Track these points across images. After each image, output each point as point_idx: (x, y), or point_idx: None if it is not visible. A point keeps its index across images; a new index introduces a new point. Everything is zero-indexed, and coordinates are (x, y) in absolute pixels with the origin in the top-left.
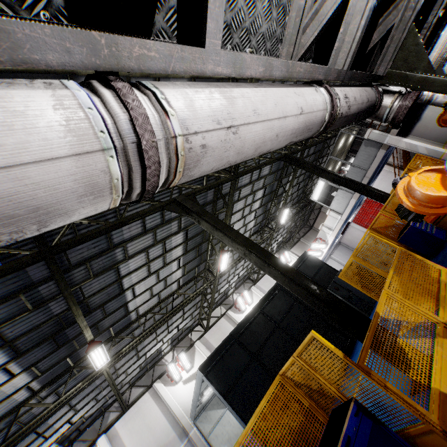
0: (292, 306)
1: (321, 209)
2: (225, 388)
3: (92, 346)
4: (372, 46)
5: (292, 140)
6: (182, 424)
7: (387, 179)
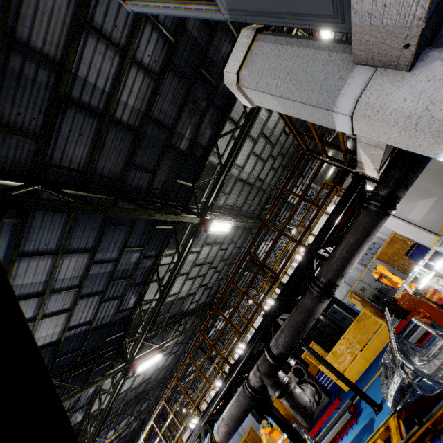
0: None
1: None
2: None
3: None
4: None
5: None
6: None
7: None
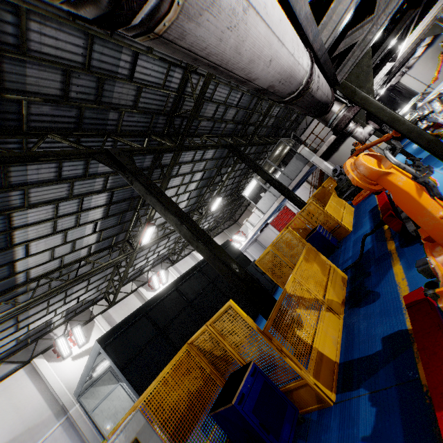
0: (207, 287)
1: (248, 207)
2: (123, 361)
3: None
4: (337, 54)
5: (275, 85)
6: (62, 403)
7: (304, 194)
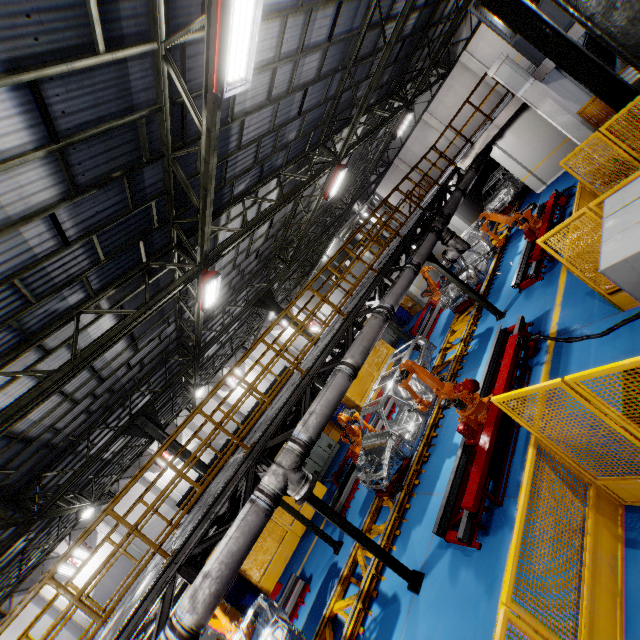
0: None
1: None
2: None
3: (80, 513)
4: None
5: None
6: (174, 500)
7: None
